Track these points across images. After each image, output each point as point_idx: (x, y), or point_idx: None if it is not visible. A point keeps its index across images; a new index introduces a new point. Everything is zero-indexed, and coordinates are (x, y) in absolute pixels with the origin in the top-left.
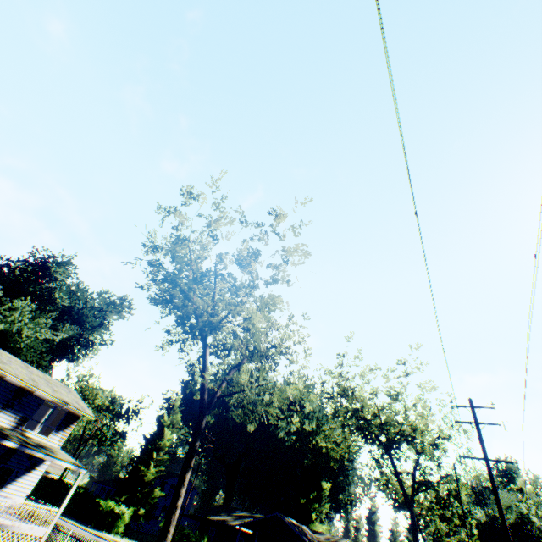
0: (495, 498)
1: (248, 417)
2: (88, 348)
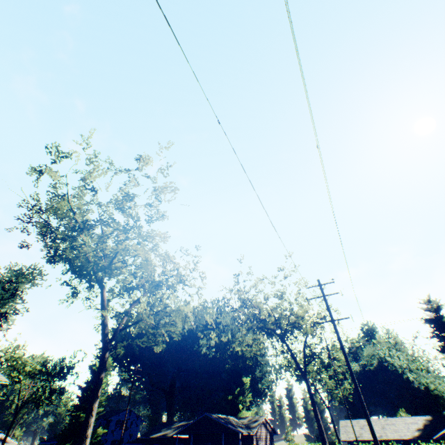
0: (341, 346)
1: (152, 340)
2: (1, 320)
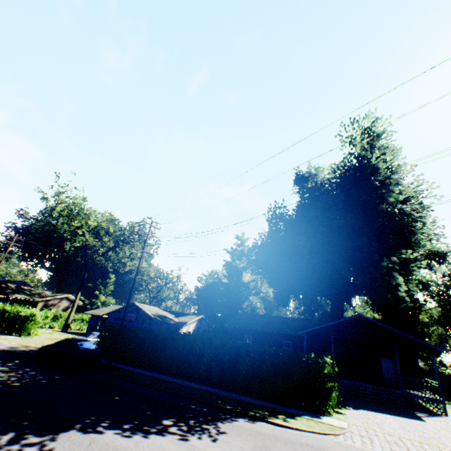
0: None
1: None
2: None
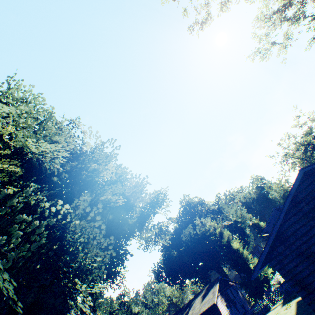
0: None
1: None
2: None
